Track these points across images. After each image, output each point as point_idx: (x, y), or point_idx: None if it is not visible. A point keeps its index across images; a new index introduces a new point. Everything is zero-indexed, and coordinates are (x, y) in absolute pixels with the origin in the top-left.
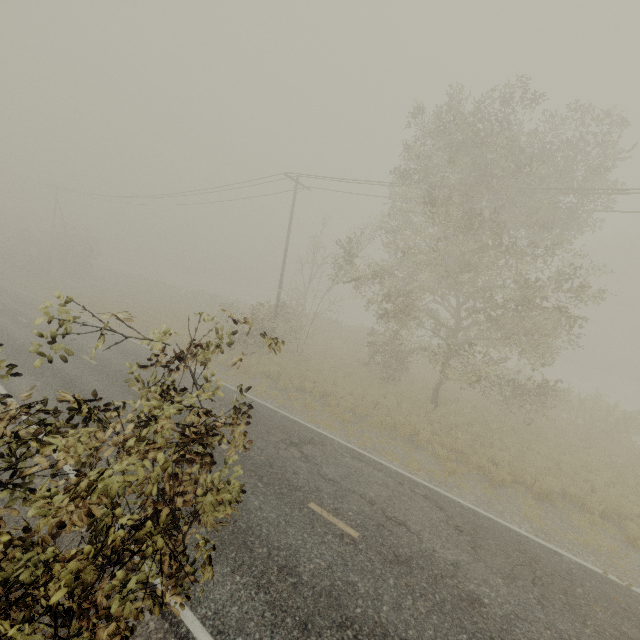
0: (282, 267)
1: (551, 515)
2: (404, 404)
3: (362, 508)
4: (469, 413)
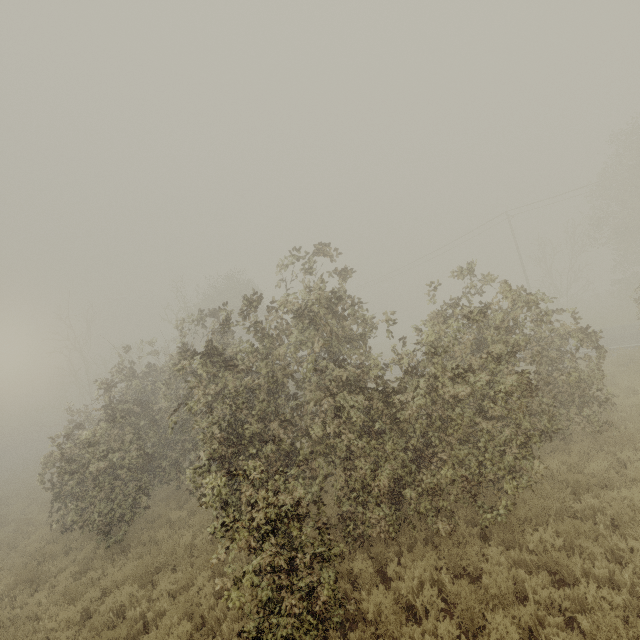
0: (523, 269)
1: None
2: None
3: None
4: None
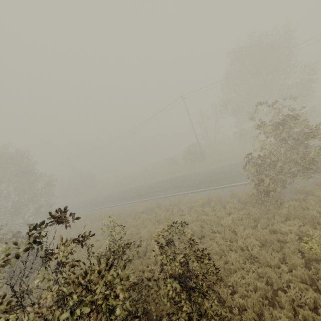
0: (193, 128)
1: None
2: None
3: None
4: None
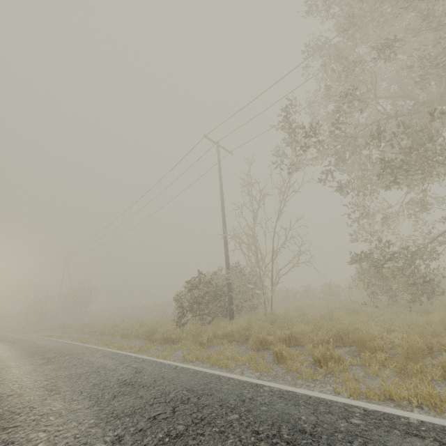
0: (222, 218)
1: None
2: None
3: None
4: None
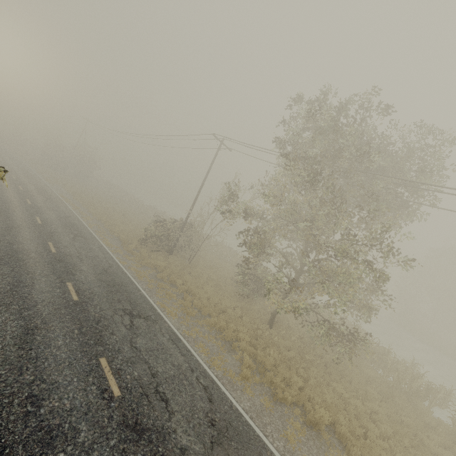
0: (196, 197)
1: (311, 443)
2: (245, 318)
3: (142, 376)
4: (294, 341)
